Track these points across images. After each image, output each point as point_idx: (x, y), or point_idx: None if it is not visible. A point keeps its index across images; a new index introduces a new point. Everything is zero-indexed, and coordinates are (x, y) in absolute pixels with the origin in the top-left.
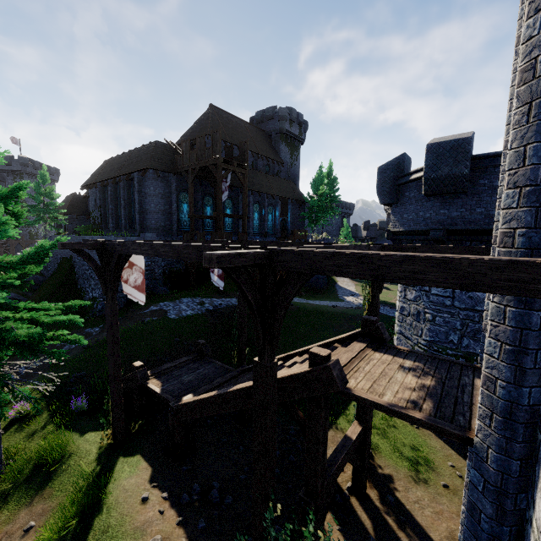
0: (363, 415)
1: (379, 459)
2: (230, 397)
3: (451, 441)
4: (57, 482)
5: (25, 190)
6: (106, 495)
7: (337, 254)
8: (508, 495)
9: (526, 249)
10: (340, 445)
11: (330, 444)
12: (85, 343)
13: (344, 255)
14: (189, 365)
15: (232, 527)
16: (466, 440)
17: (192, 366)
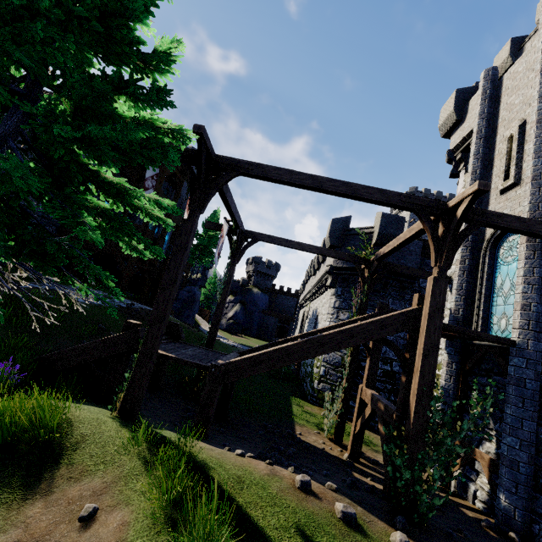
0: (372, 381)
1: (344, 441)
2: (326, 340)
3: (371, 429)
4: (81, 456)
5: (140, 47)
6: (201, 452)
7: (506, 215)
8: (539, 363)
9: (541, 243)
10: (378, 396)
11: (304, 434)
12: (145, 258)
13: (510, 216)
14: (172, 344)
15: (323, 478)
16: (512, 342)
17: (176, 345)
